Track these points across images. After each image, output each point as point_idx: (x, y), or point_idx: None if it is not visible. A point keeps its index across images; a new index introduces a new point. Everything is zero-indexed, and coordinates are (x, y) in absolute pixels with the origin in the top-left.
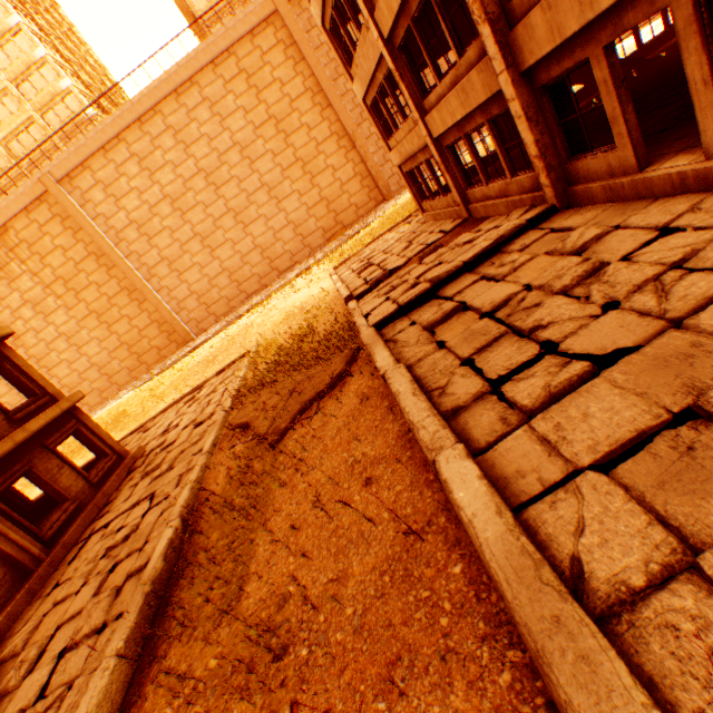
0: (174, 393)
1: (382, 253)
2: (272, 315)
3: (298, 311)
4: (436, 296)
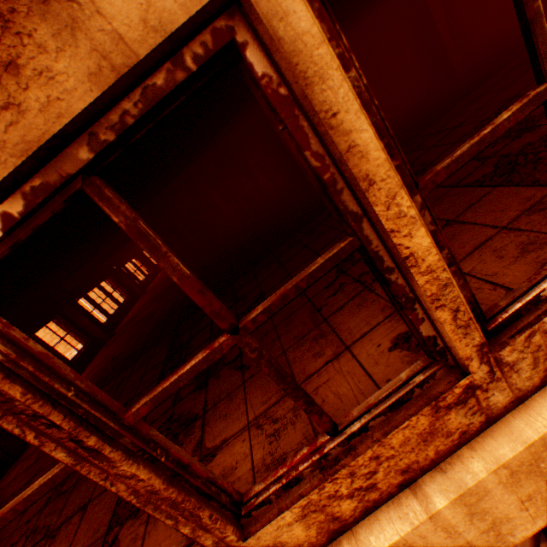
0: None
1: None
2: None
3: None
4: None
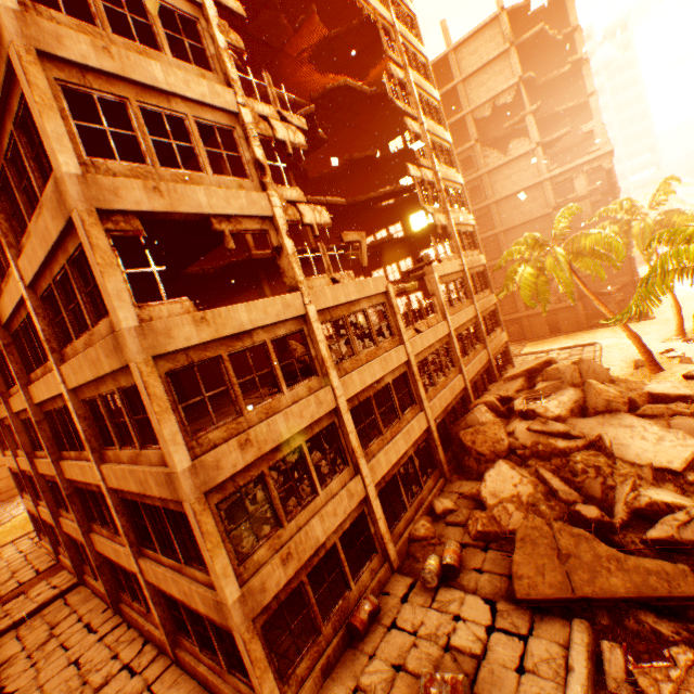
0: None
1: None
2: None
3: None
4: None
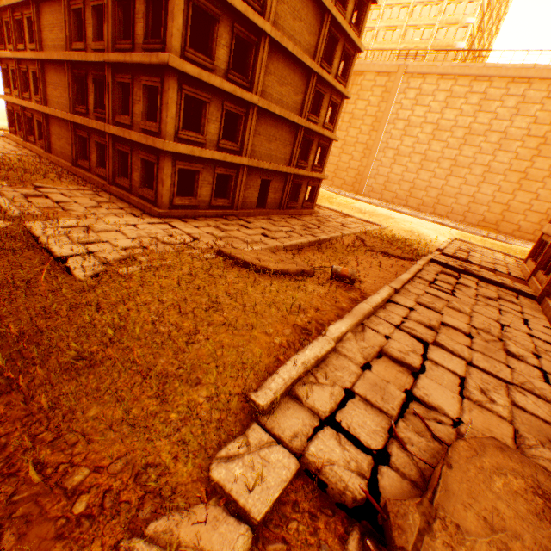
0: (336, 207)
1: (480, 255)
2: (405, 224)
3: (416, 234)
4: (458, 273)
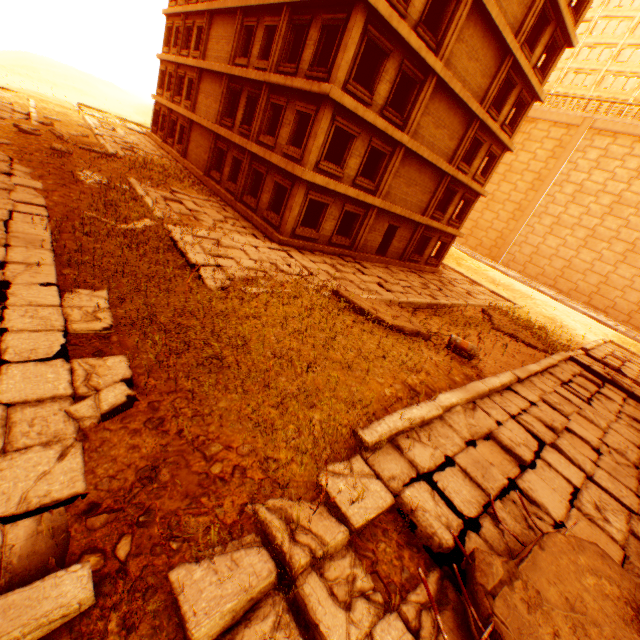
0: (464, 271)
1: (638, 368)
2: (546, 309)
3: (558, 324)
4: (602, 381)
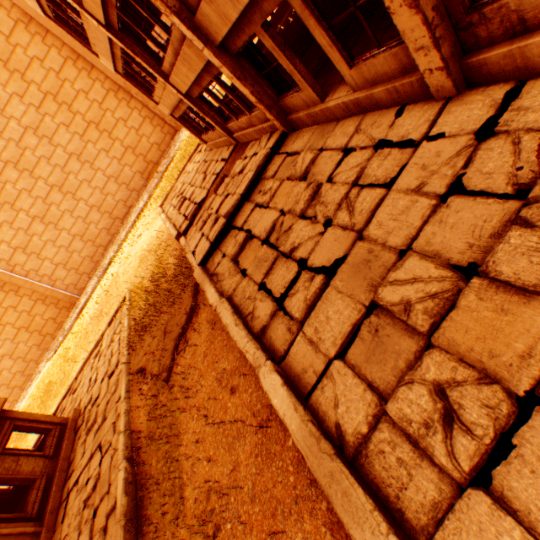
0: (83, 352)
1: (190, 186)
2: (130, 262)
3: (147, 253)
4: (232, 227)
